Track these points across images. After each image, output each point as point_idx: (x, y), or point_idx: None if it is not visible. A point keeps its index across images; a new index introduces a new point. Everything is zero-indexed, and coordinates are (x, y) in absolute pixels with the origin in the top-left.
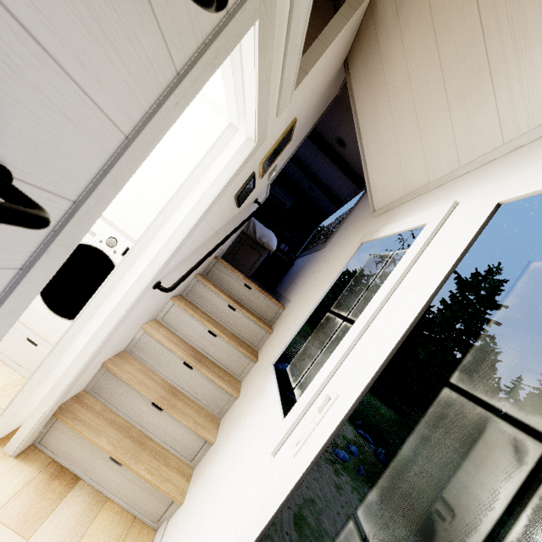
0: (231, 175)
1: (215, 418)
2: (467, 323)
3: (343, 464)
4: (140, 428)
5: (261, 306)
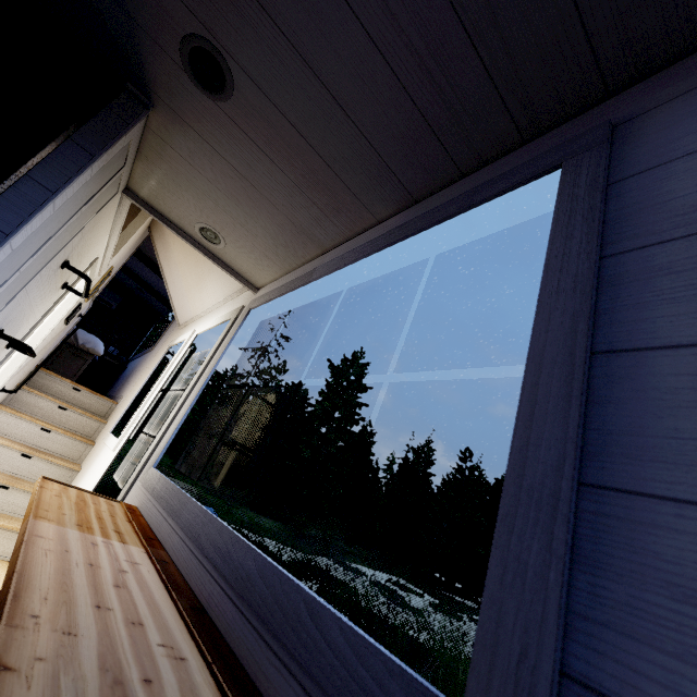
0: (67, 312)
1: None
2: (343, 410)
3: None
4: None
5: (93, 405)
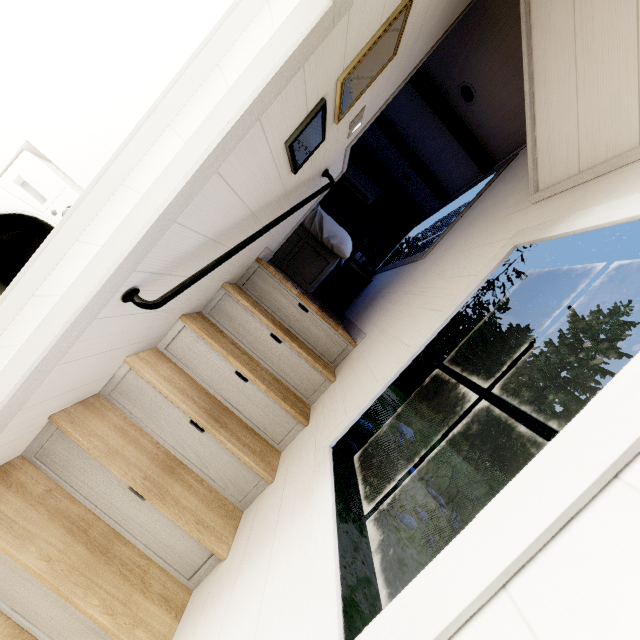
0: (273, 72)
1: (234, 510)
2: (575, 372)
3: (409, 532)
4: (109, 522)
5: (321, 339)
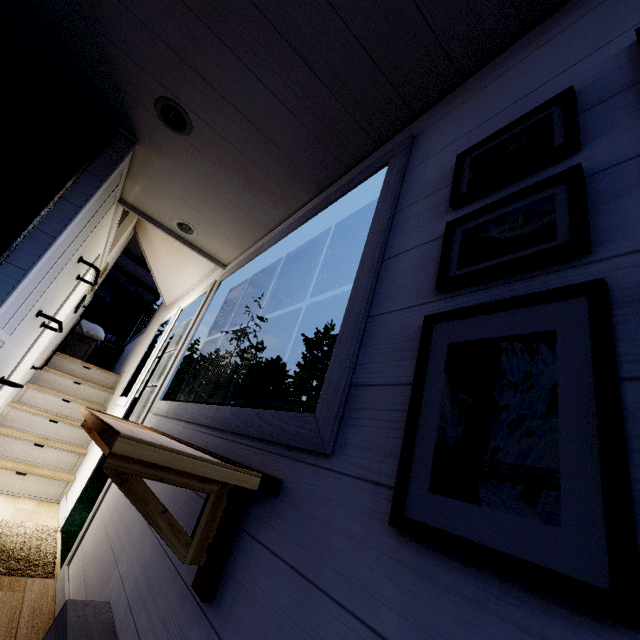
0: (77, 301)
1: (83, 448)
2: (320, 379)
3: None
4: (27, 462)
5: (101, 380)
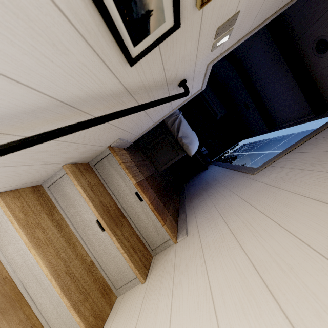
0: None
1: None
2: None
3: None
4: None
5: (147, 227)
